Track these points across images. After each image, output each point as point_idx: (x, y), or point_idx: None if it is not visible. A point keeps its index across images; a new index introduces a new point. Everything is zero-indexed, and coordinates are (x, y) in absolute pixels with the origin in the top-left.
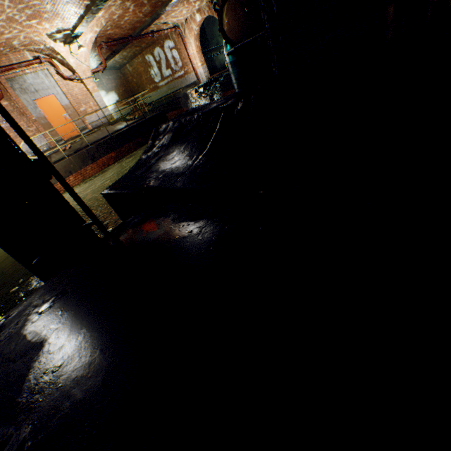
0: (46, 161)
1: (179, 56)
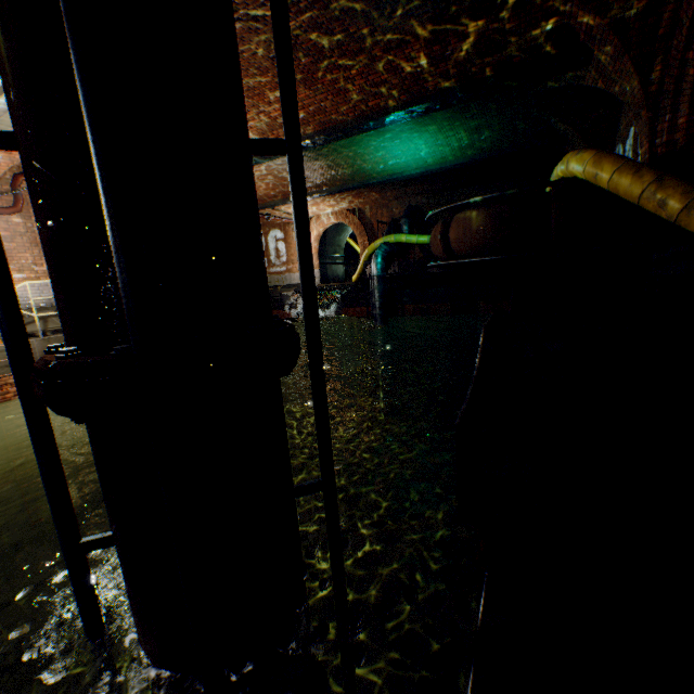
0: (317, 325)
1: (286, 249)
